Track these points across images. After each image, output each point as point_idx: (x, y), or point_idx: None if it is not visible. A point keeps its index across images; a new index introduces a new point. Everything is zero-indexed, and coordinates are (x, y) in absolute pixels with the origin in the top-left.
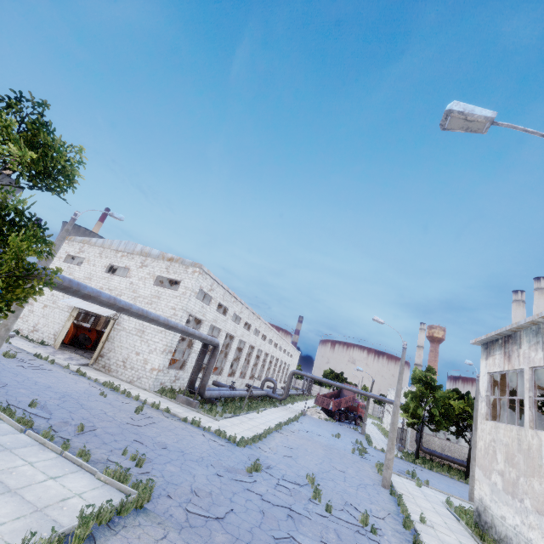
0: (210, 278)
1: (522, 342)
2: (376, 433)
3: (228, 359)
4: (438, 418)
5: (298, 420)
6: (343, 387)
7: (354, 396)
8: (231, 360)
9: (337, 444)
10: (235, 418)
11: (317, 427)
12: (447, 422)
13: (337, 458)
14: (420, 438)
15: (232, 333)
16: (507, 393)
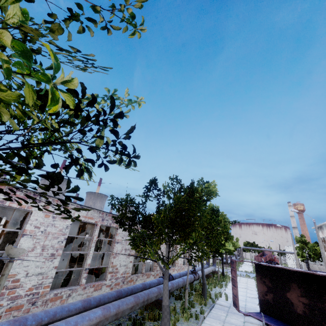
0: None
1: (324, 229)
2: None
3: None
4: (312, 255)
5: None
6: (267, 250)
7: (271, 253)
8: None
9: None
10: (240, 269)
11: None
12: (316, 256)
13: None
14: (308, 265)
15: None
16: (325, 243)
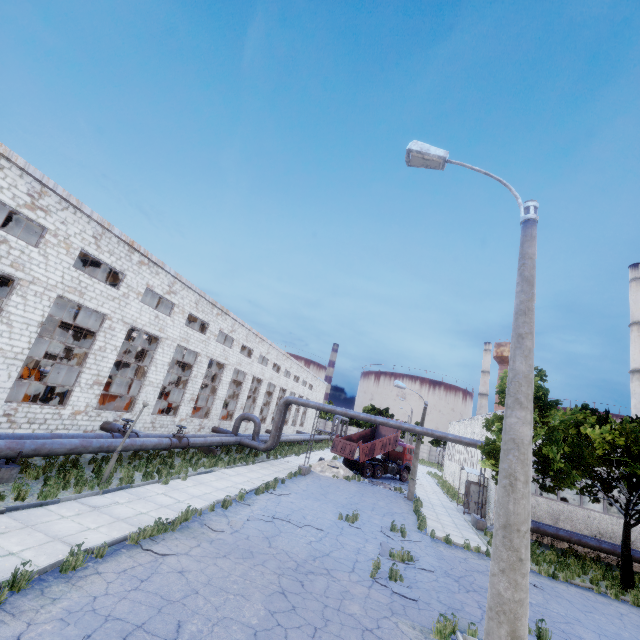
0: (21, 173)
1: None
2: (433, 491)
3: (148, 382)
4: (560, 466)
5: (280, 487)
6: (373, 419)
7: (397, 436)
8: (160, 384)
9: (337, 550)
10: (12, 516)
11: (316, 498)
12: (578, 471)
13: (303, 637)
14: None
15: (151, 330)
16: None
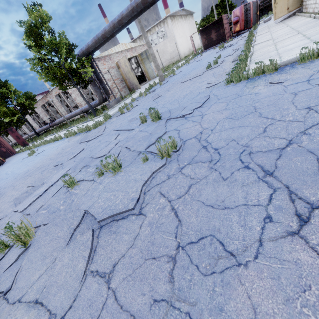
0: None
1: None
2: None
3: None
4: None
5: None
6: None
7: None
8: None
9: None
10: None
11: None
12: None
13: None
14: None
15: None
16: None
